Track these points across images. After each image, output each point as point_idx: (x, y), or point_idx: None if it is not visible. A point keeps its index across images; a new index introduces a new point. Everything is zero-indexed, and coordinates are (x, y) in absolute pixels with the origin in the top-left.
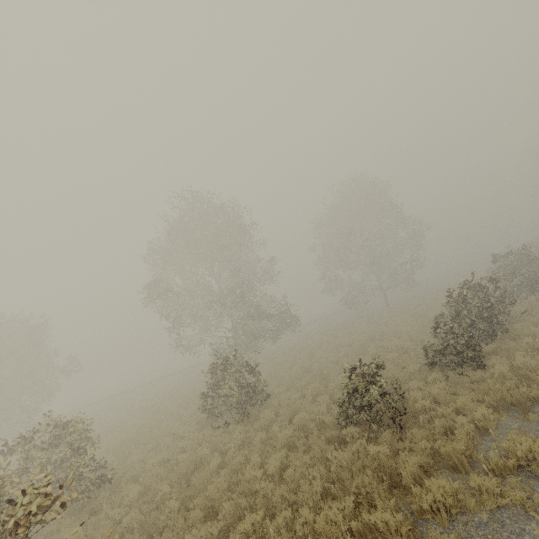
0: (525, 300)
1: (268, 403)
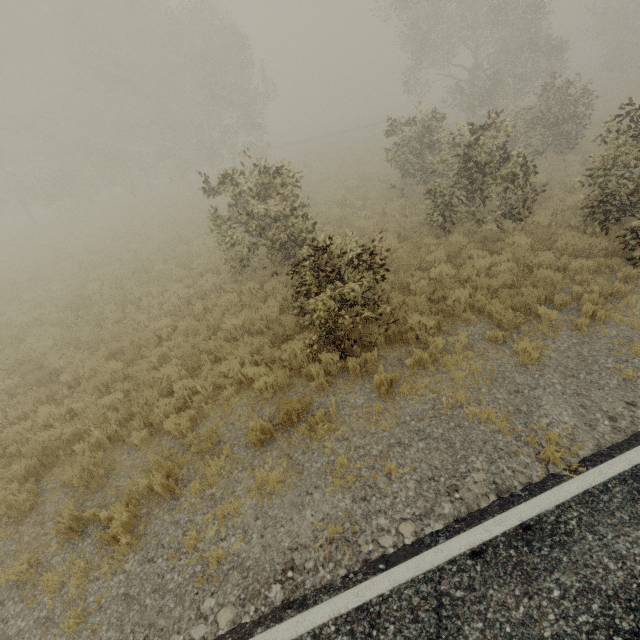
0: None
1: (583, 143)
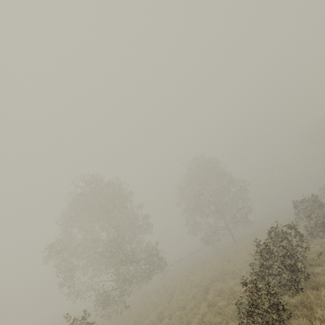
0: (322, 238)
1: None
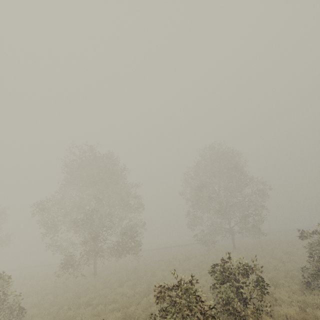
0: (318, 297)
1: None
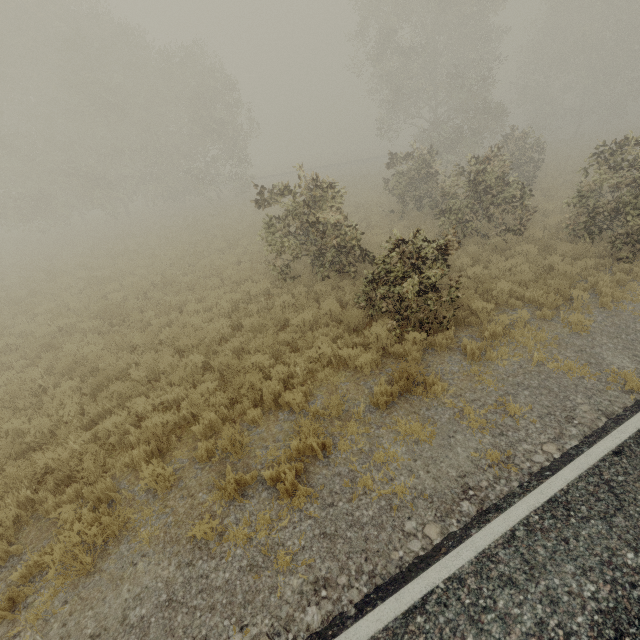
0: None
1: (537, 182)
